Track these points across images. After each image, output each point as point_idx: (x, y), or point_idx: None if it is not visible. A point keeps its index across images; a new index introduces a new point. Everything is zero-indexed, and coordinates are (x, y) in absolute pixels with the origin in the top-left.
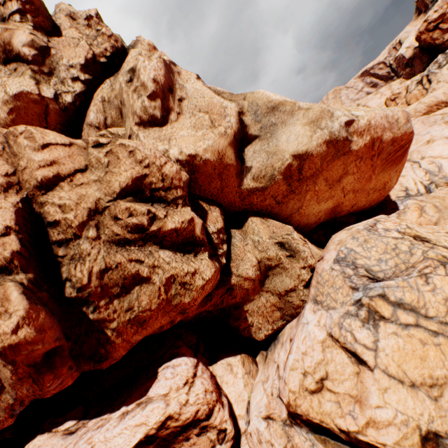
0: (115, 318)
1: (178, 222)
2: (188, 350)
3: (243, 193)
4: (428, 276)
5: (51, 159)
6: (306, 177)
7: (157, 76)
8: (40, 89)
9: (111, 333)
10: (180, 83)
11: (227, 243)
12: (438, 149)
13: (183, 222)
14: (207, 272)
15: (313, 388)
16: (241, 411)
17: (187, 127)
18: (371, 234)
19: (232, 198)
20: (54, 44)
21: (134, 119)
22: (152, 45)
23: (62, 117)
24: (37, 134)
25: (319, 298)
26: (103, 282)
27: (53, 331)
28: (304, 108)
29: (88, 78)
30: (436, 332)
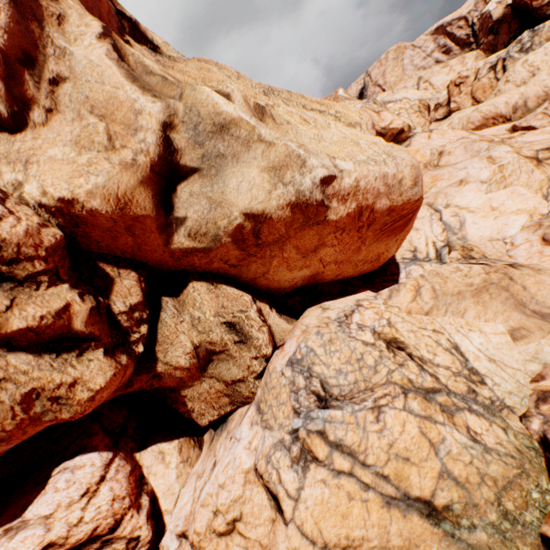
0: None
1: (34, 318)
2: (105, 439)
3: (176, 253)
4: (382, 411)
5: None
6: (269, 242)
7: None
8: None
9: None
10: (57, 44)
11: (154, 318)
12: (468, 197)
13: (42, 318)
14: (98, 379)
15: (222, 529)
16: (169, 505)
17: (65, 141)
18: (340, 331)
19: (159, 257)
20: None
21: None
22: None
23: None
24: None
25: (262, 406)
26: None
27: None
28: (265, 141)
29: None
30: (368, 486)
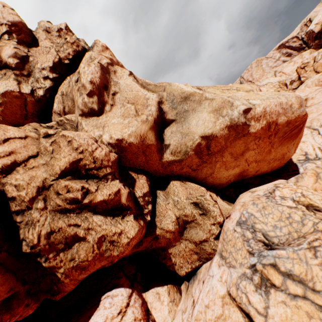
0: (62, 266)
1: (106, 195)
2: (126, 281)
3: (164, 164)
4: (317, 250)
5: (10, 150)
6: (214, 152)
7: (93, 78)
8: (20, 88)
9: (61, 275)
10: (114, 80)
11: (153, 202)
12: None
13: (110, 195)
14: (131, 232)
15: None
16: None
17: (118, 116)
18: (269, 201)
19: (156, 167)
20: (33, 53)
21: (78, 111)
22: (105, 46)
23: (37, 106)
24: (0, 132)
25: (224, 254)
26: (50, 241)
27: (5, 286)
28: (209, 99)
29: (55, 76)
30: None
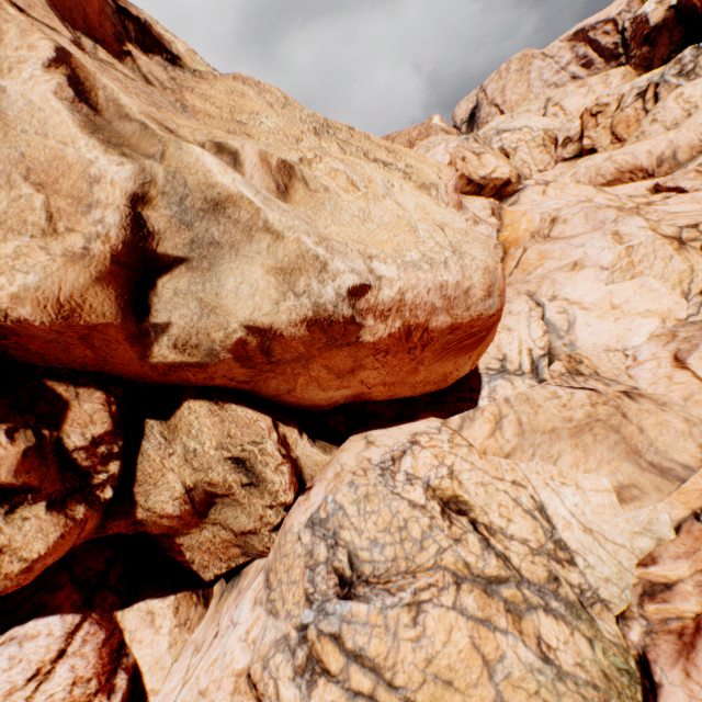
0: None
1: None
2: (73, 595)
3: (160, 367)
4: (422, 609)
5: None
6: (287, 359)
7: None
8: None
9: None
10: None
11: (134, 448)
12: (582, 287)
13: None
14: (35, 545)
15: None
16: (156, 684)
17: None
18: (382, 483)
19: (138, 370)
20: None
21: None
22: None
23: None
24: None
25: (272, 577)
26: None
27: None
28: (272, 231)
29: None
30: None
